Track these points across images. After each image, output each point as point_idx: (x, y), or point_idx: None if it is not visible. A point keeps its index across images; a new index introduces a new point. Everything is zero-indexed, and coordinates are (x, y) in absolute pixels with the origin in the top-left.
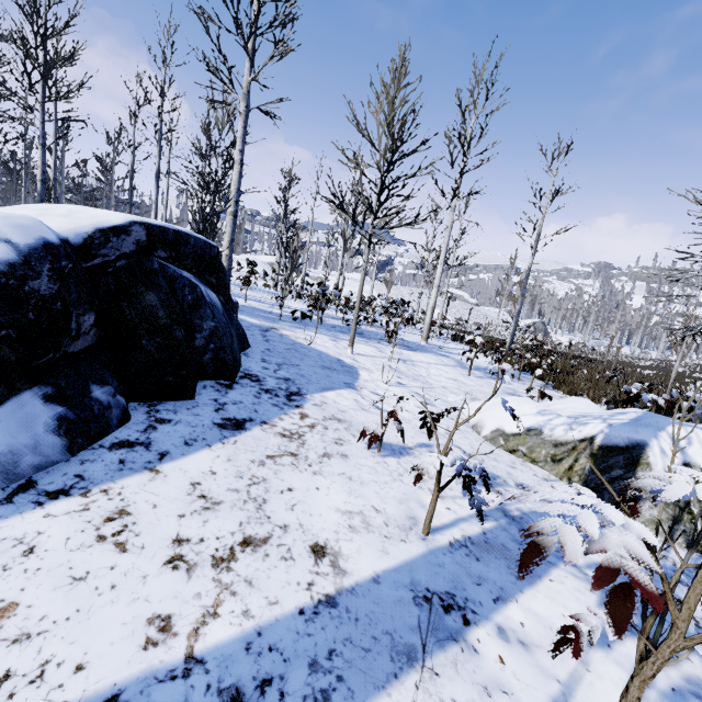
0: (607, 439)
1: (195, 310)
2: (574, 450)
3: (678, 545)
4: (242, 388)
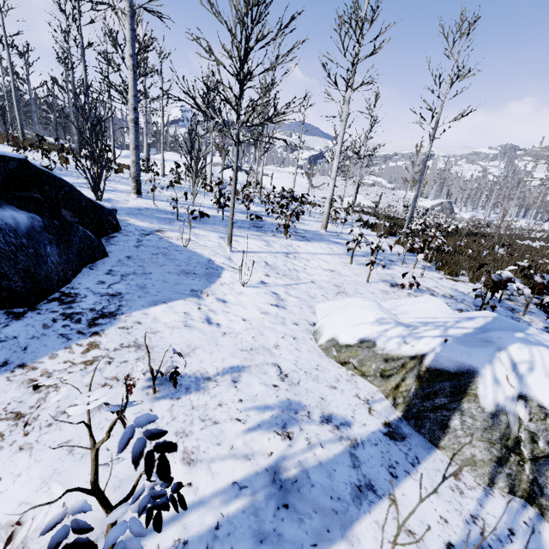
0: (436, 360)
1: None
2: (403, 367)
3: (499, 490)
4: (36, 316)
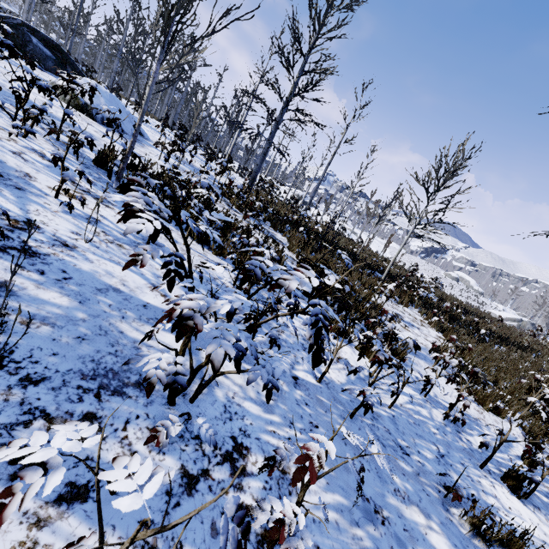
0: None
1: (29, 43)
2: None
3: None
4: None
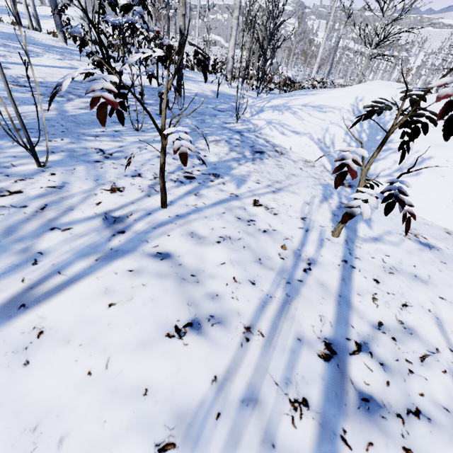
0: None
1: None
2: None
3: None
4: None
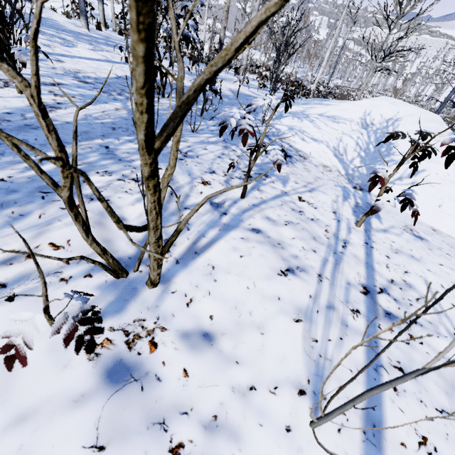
0: None
1: None
2: None
3: None
4: None
